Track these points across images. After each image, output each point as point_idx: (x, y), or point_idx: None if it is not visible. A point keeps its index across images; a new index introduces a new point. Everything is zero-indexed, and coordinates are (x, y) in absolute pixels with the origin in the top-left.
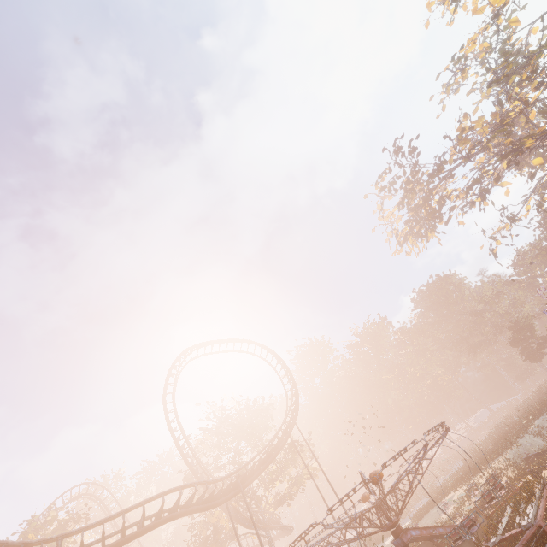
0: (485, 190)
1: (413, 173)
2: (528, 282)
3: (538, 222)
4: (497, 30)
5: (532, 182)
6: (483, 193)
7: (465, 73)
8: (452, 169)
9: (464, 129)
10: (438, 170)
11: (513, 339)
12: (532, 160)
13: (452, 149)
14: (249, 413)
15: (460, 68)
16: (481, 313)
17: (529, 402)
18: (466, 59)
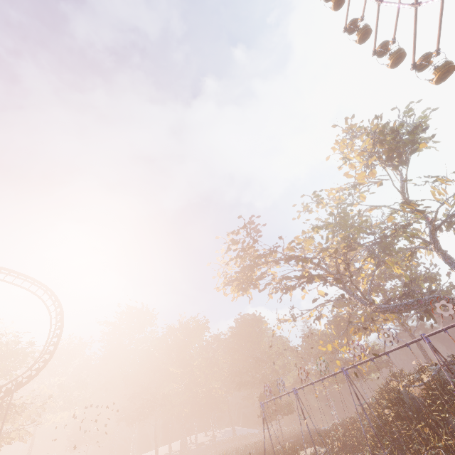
0: (289, 287)
1: (250, 246)
2: (303, 356)
3: (328, 321)
4: (348, 195)
5: (335, 294)
6: (288, 288)
7: (323, 205)
8: (279, 259)
9: (294, 241)
10: (264, 255)
11: (262, 396)
12: (346, 279)
13: (288, 246)
14: (2, 351)
15: (317, 201)
16: (261, 361)
17: (245, 450)
18: (322, 198)
